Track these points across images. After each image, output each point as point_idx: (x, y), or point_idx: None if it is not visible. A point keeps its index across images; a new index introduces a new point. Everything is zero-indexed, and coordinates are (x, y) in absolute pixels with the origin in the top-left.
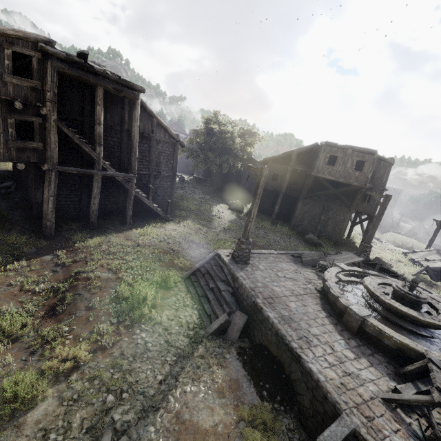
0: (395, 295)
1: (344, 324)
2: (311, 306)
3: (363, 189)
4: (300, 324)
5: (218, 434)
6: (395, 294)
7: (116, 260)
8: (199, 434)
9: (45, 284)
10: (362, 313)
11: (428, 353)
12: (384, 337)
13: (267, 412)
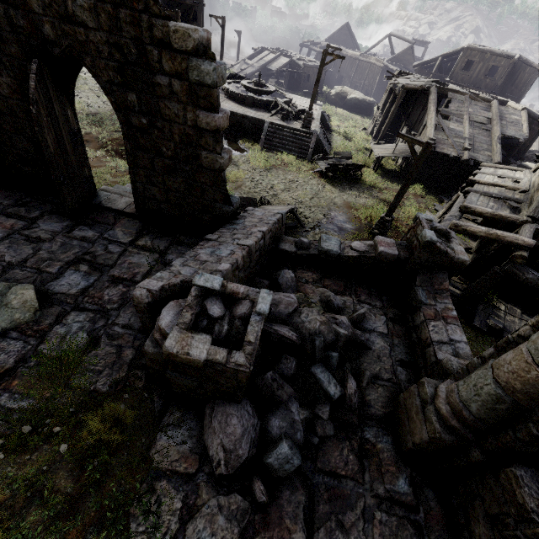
0: (255, 86)
1: (247, 105)
2: (231, 104)
3: (193, 8)
4: (236, 110)
5: (240, 148)
6: (255, 85)
7: (103, 127)
8: (237, 150)
9: (95, 153)
10: (252, 95)
11: (275, 97)
12: (262, 101)
13: (246, 139)
